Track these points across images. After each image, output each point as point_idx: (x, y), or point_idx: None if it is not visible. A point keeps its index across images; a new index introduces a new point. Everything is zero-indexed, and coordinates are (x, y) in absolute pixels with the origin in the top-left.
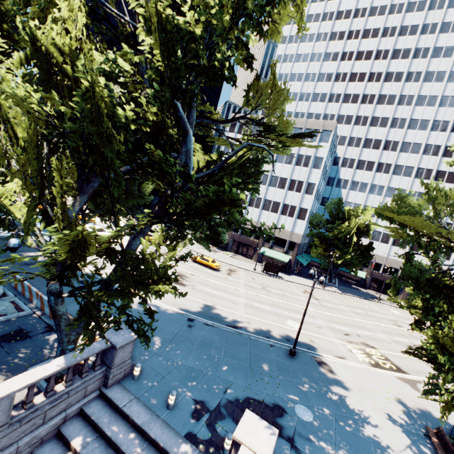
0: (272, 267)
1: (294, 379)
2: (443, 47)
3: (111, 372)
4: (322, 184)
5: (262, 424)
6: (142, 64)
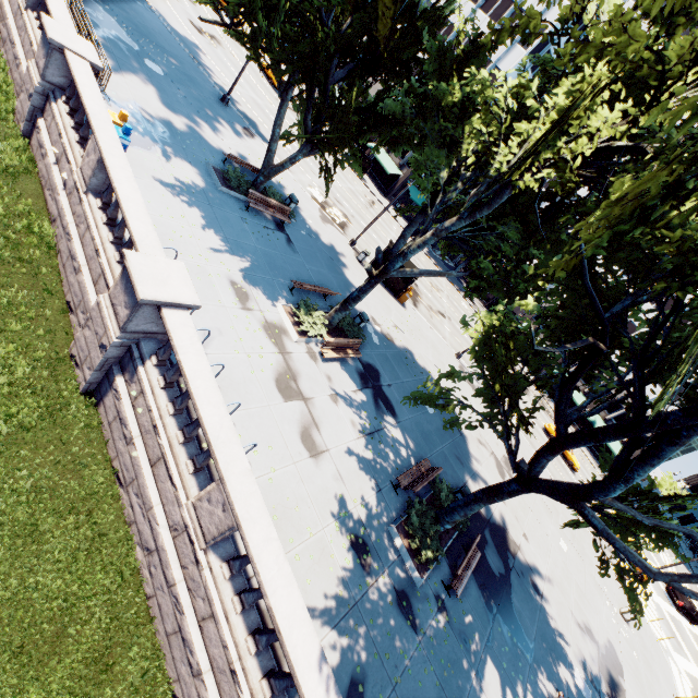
0: (363, 162)
1: (189, 84)
2: None
3: None
4: None
5: None
6: None
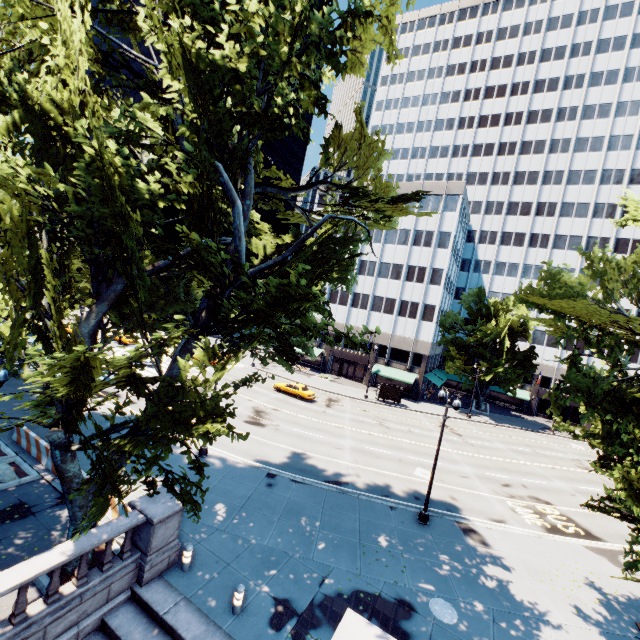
0: (391, 392)
1: (428, 558)
2: (604, 71)
3: (147, 561)
4: (453, 269)
5: (371, 632)
6: (176, 121)
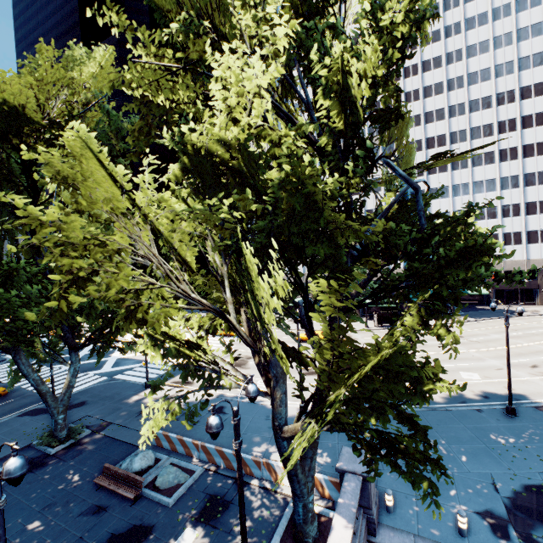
0: (386, 317)
1: None
2: (475, 16)
3: (373, 514)
4: None
5: None
6: None
